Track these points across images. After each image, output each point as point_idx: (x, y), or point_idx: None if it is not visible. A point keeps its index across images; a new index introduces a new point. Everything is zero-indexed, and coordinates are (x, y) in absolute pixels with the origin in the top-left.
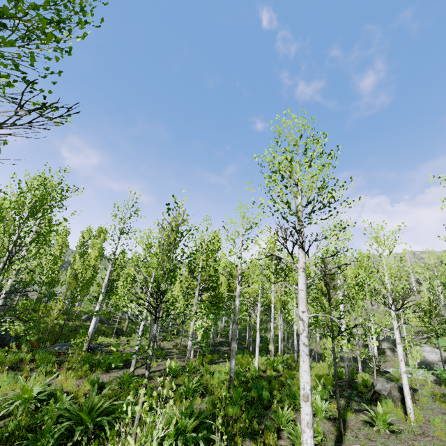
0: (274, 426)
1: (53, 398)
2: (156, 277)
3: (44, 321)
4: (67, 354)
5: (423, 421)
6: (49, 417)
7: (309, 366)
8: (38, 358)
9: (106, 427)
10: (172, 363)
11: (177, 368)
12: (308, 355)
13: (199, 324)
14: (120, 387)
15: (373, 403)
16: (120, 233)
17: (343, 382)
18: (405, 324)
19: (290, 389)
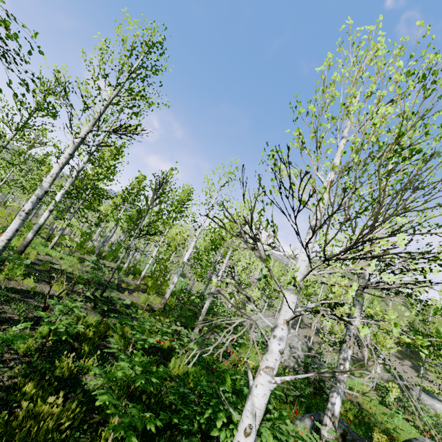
0: None
1: None
2: None
3: None
4: None
5: None
6: None
7: None
8: None
9: None
10: None
11: None
12: None
13: None
14: None
15: None
16: None
17: None
18: None
19: None
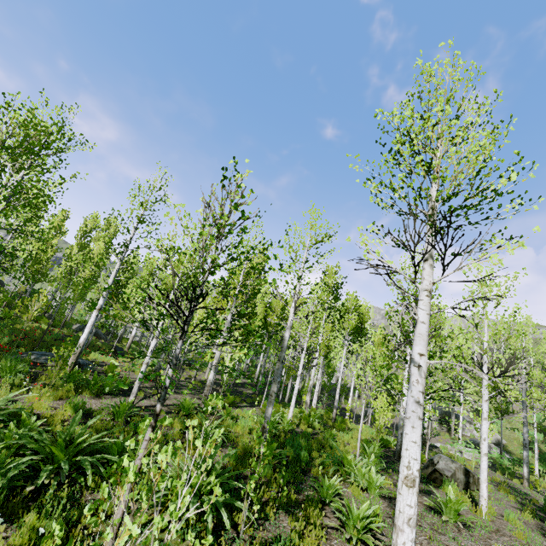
0: (319, 499)
1: (15, 421)
2: (196, 268)
3: (20, 322)
4: (46, 366)
5: (494, 515)
6: (5, 446)
7: (420, 436)
8: (5, 365)
9: (87, 471)
10: (217, 399)
11: (191, 406)
12: (421, 419)
13: (229, 355)
14: (114, 419)
15: (431, 483)
16: (138, 222)
17: (391, 452)
18: (503, 397)
19: (336, 454)
